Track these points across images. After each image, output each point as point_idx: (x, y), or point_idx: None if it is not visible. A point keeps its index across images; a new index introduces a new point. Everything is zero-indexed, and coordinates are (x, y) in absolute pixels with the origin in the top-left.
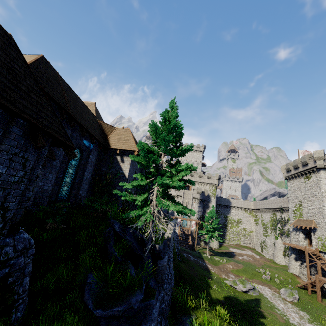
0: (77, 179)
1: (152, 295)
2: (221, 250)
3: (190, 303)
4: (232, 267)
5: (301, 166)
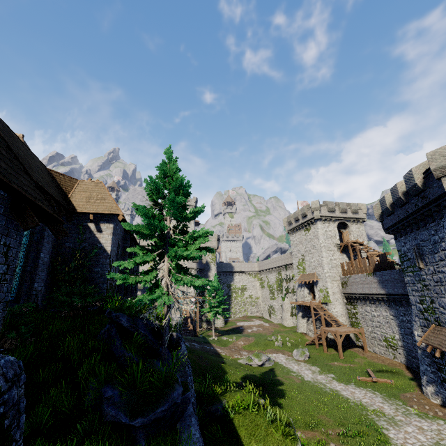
0: (28, 265)
1: (185, 388)
2: (228, 327)
3: (218, 390)
4: (243, 343)
5: (301, 218)
